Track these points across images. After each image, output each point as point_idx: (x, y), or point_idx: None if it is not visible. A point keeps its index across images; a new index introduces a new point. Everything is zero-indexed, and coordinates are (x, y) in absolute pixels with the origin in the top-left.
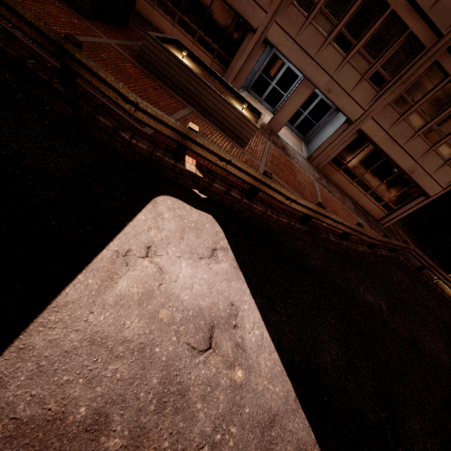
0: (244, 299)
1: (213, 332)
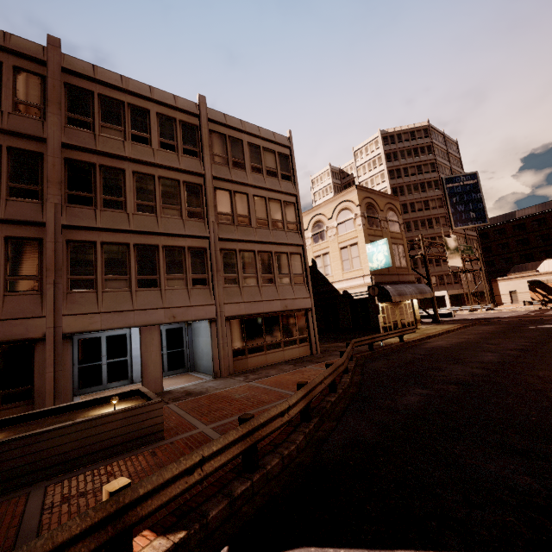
0: None
1: None
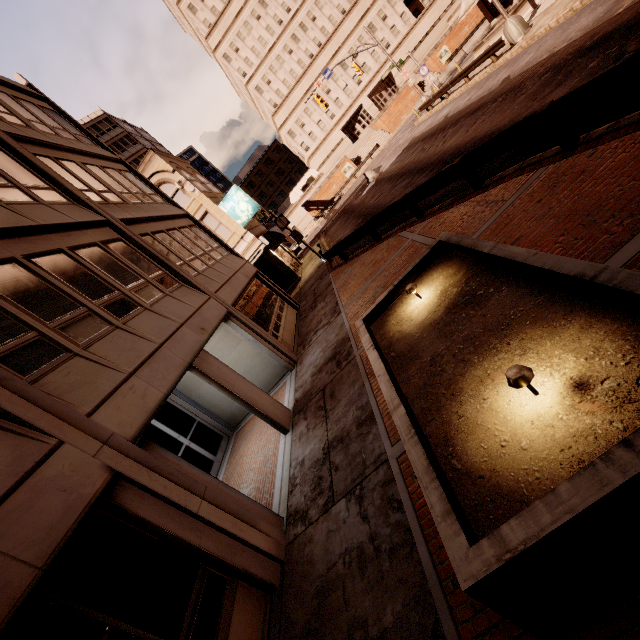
0: None
1: None
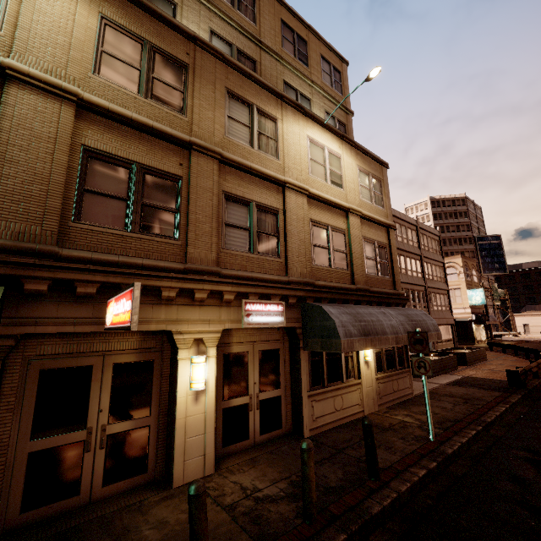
0: None
1: None
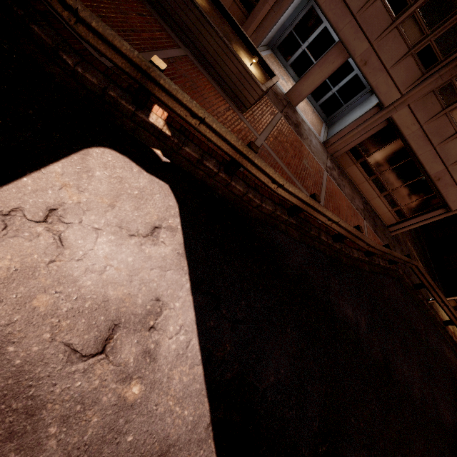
0: (179, 294)
1: (114, 333)
